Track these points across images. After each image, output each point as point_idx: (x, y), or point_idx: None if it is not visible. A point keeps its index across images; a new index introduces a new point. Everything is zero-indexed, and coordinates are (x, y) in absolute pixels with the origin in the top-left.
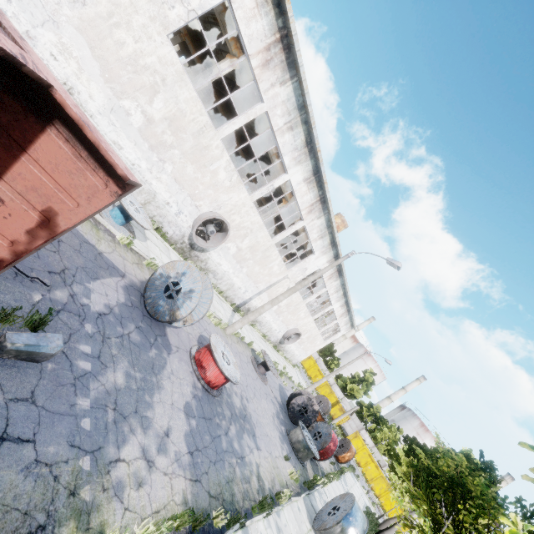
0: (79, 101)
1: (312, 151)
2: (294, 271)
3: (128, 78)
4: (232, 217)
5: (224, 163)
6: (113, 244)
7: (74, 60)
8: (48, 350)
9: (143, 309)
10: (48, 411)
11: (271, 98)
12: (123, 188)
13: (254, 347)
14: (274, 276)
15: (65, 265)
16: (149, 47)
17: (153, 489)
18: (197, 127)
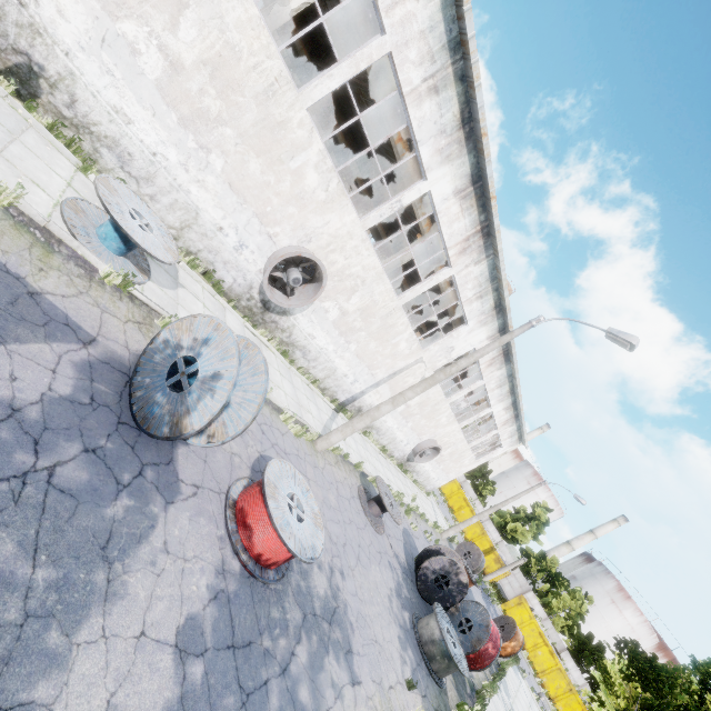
0: (40, 21)
1: (471, 137)
2: (433, 352)
3: None
4: (330, 257)
5: (315, 157)
6: (85, 283)
7: None
8: None
9: (125, 409)
10: None
11: (399, 23)
12: None
13: (366, 470)
14: (400, 358)
15: None
16: None
17: None
18: (263, 82)
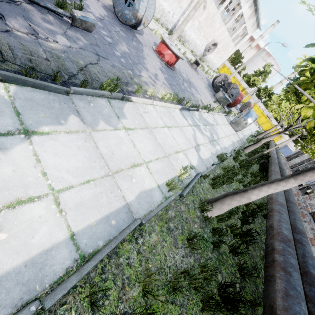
0: None
1: None
2: None
3: None
4: None
5: None
6: None
7: None
8: (91, 21)
9: (118, 21)
10: (107, 52)
11: None
12: None
13: (187, 56)
14: None
15: None
16: None
17: (158, 88)
18: None
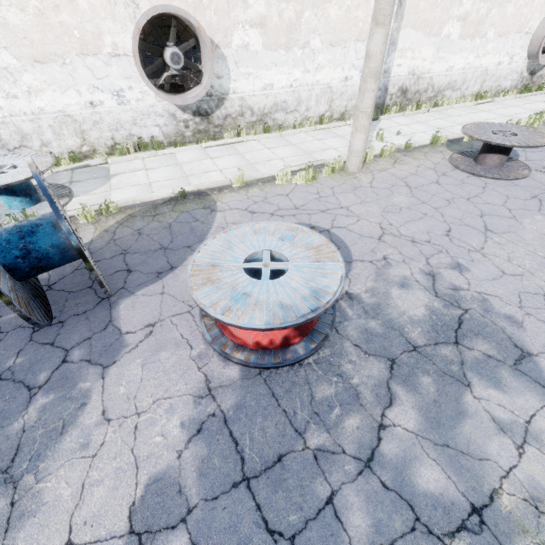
0: None
1: None
2: None
3: None
4: None
5: None
6: None
7: None
8: None
9: None
10: None
11: None
12: None
13: (454, 135)
14: None
15: None
16: None
17: None
18: None
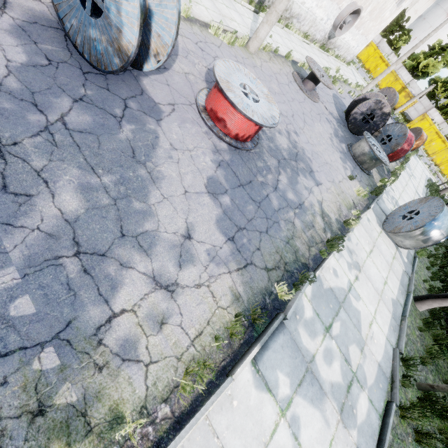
0: None
1: None
2: None
3: None
4: None
5: None
6: None
7: None
8: None
9: (80, 61)
10: None
11: None
12: None
13: (295, 58)
14: None
15: None
16: None
17: (184, 315)
18: None
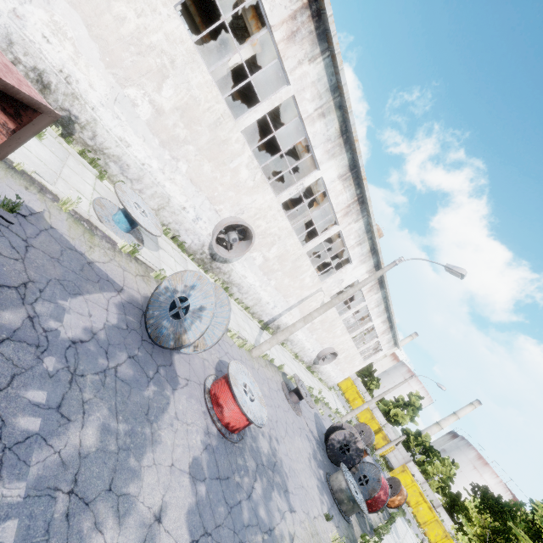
0: (78, 91)
1: (348, 142)
2: (329, 283)
3: (132, 60)
4: (257, 222)
5: (246, 160)
6: (112, 253)
7: (69, 42)
8: None
9: (144, 331)
10: None
11: (299, 78)
12: (17, 116)
13: (285, 370)
14: (305, 289)
15: (30, 277)
16: (154, 21)
17: None
18: (213, 117)
